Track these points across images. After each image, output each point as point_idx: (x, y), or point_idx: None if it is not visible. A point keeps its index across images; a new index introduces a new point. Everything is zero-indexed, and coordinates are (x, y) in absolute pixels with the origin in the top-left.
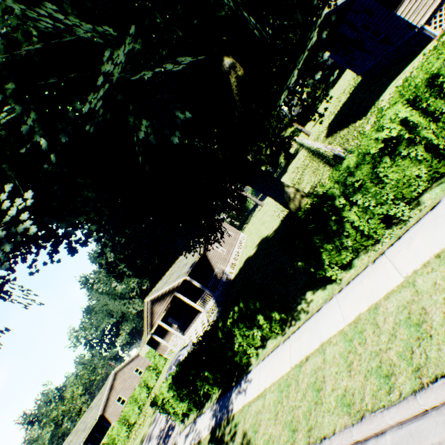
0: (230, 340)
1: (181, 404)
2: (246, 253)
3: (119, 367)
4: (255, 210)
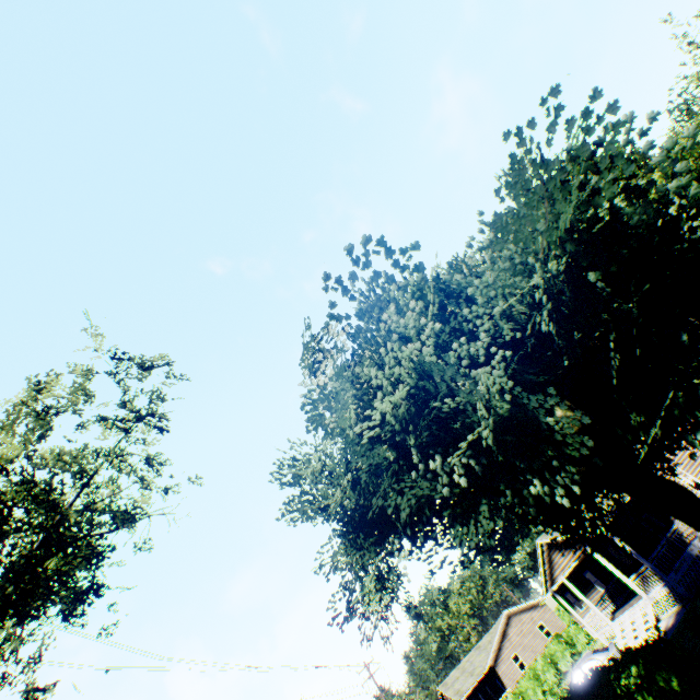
0: None
1: None
2: None
3: (513, 609)
4: None
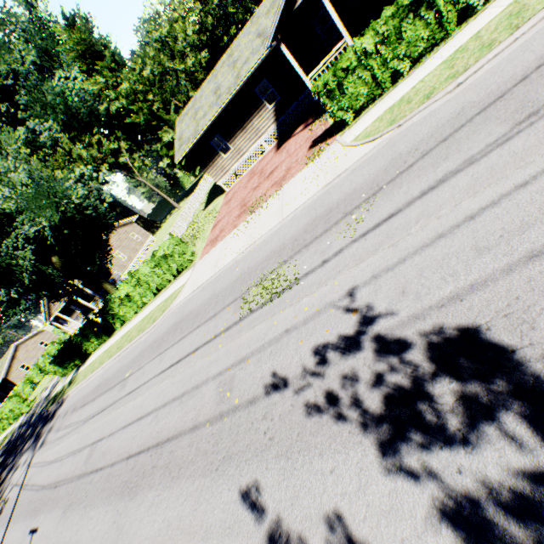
0: (81, 344)
1: (60, 370)
2: None
3: (22, 341)
4: (180, 203)
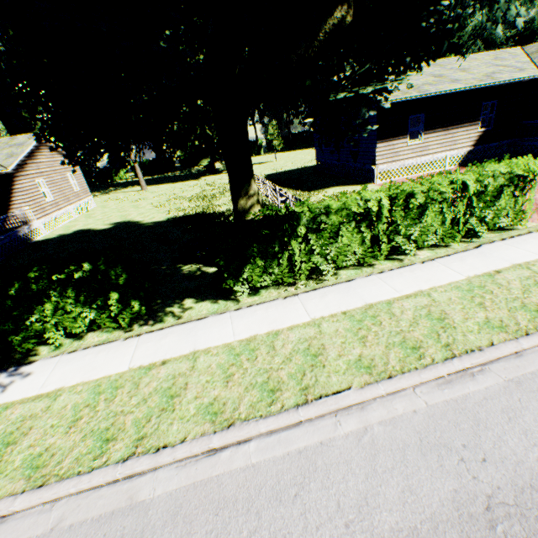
0: (27, 307)
1: None
2: (87, 223)
3: None
4: (128, 187)
